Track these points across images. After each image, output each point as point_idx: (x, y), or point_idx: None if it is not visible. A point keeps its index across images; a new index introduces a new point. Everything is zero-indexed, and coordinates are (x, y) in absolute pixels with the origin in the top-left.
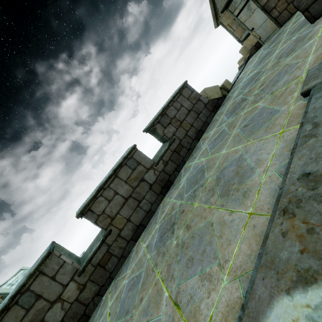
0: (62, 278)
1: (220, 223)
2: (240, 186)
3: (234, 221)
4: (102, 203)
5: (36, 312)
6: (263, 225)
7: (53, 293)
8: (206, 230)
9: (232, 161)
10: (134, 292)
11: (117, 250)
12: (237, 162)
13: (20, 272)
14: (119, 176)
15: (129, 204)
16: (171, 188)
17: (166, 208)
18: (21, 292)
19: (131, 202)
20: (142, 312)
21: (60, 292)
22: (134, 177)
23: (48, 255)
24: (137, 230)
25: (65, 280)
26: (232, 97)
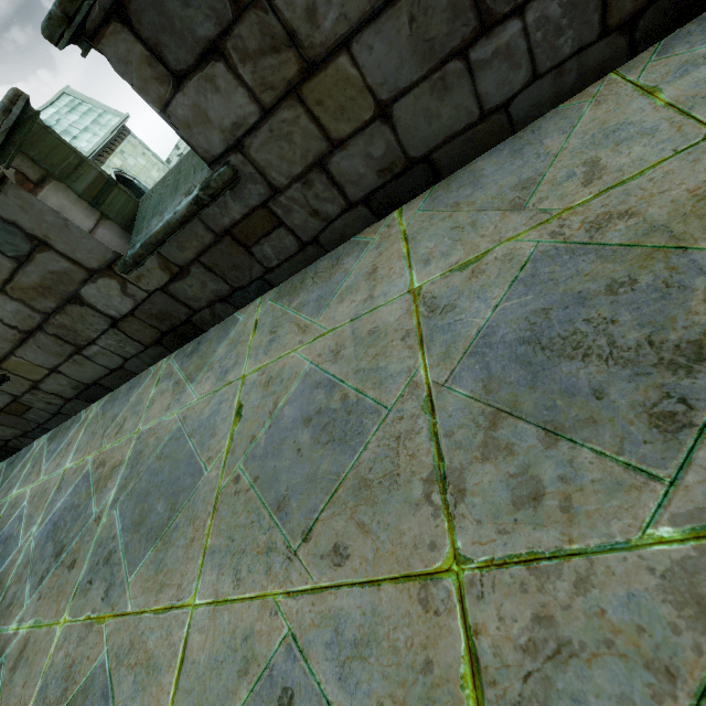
0: None
1: None
2: None
3: None
4: None
5: None
6: None
7: None
8: None
9: None
10: None
11: (42, 405)
12: None
13: (64, 100)
14: None
15: (43, 345)
16: (186, 353)
17: (123, 434)
18: None
19: (46, 341)
20: None
21: None
22: (35, 286)
23: None
24: (87, 389)
25: None
26: None
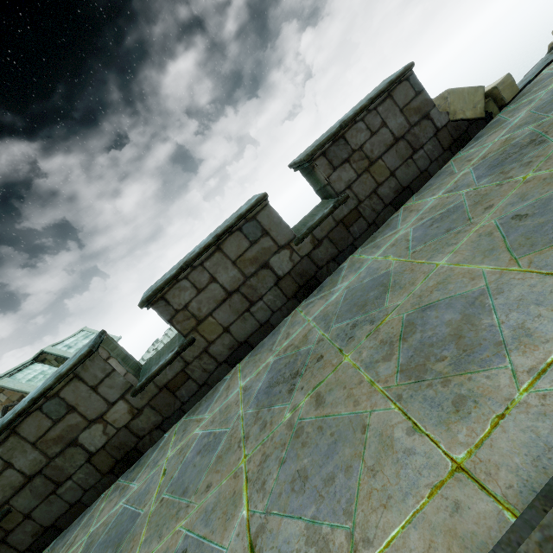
0: (107, 392)
1: (382, 437)
2: (455, 375)
3: (412, 456)
4: (186, 292)
5: (67, 428)
6: (482, 522)
7: (93, 409)
8: (348, 433)
9: (456, 298)
10: (204, 462)
11: (199, 373)
12: (467, 308)
13: (82, 333)
14: (225, 250)
15: (233, 304)
16: (314, 293)
17: (295, 331)
18: (47, 396)
19: (236, 300)
20: (202, 511)
21: (103, 410)
22: (251, 258)
23: (88, 354)
24: (237, 349)
25: (111, 396)
26: (507, 126)
